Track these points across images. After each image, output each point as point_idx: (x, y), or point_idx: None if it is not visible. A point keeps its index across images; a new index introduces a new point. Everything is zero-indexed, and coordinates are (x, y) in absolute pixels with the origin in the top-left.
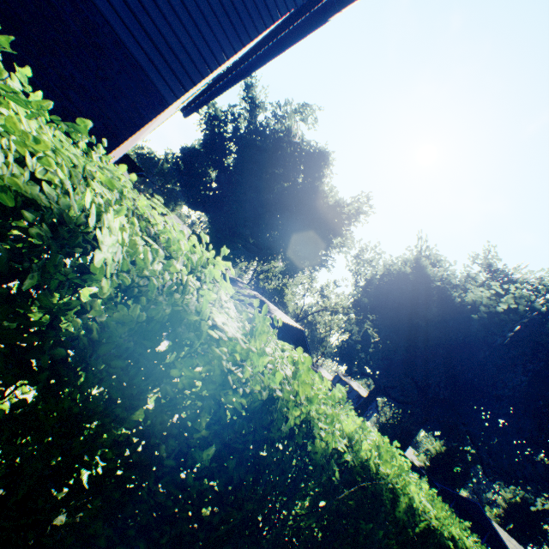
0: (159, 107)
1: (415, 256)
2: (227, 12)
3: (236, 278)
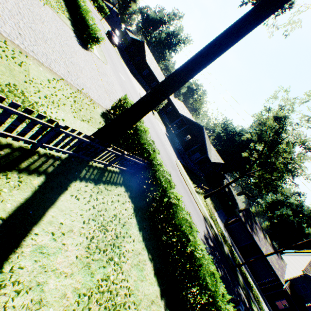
0: None
1: (298, 209)
2: None
3: None
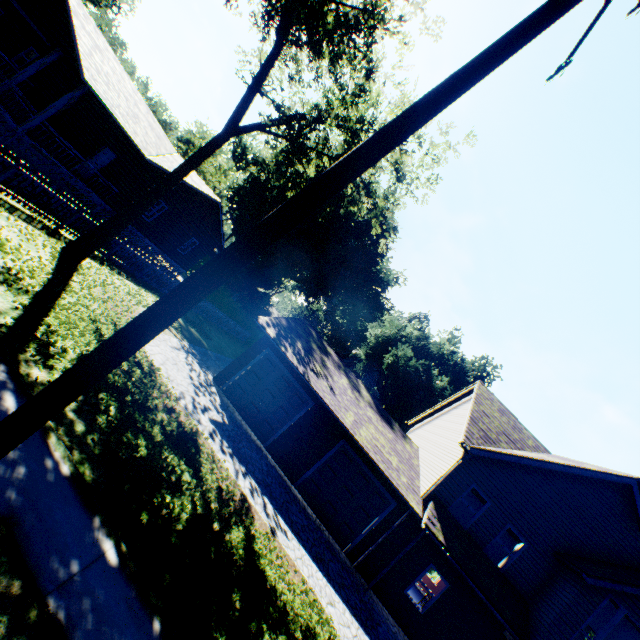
0: None
1: (422, 343)
2: None
3: None
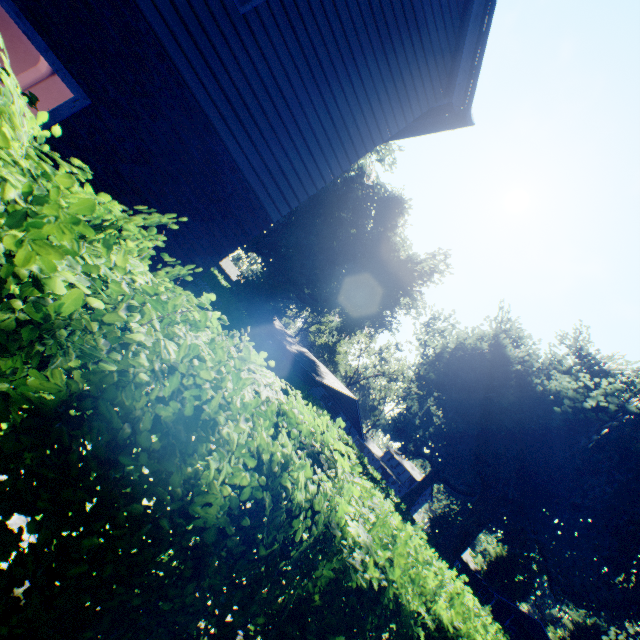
0: (263, 224)
1: (494, 330)
2: (339, 134)
3: (284, 330)
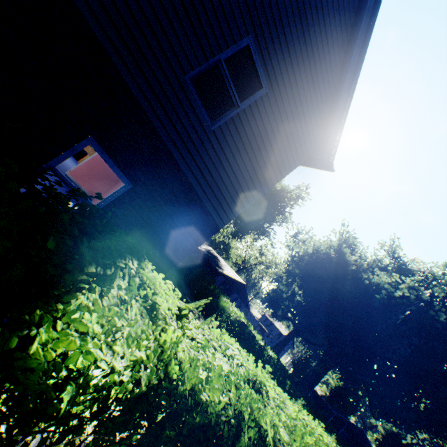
0: (215, 230)
1: (338, 240)
2: (259, 179)
3: None
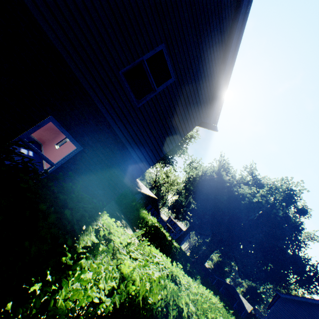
0: (140, 173)
1: (218, 166)
2: (169, 137)
3: None
